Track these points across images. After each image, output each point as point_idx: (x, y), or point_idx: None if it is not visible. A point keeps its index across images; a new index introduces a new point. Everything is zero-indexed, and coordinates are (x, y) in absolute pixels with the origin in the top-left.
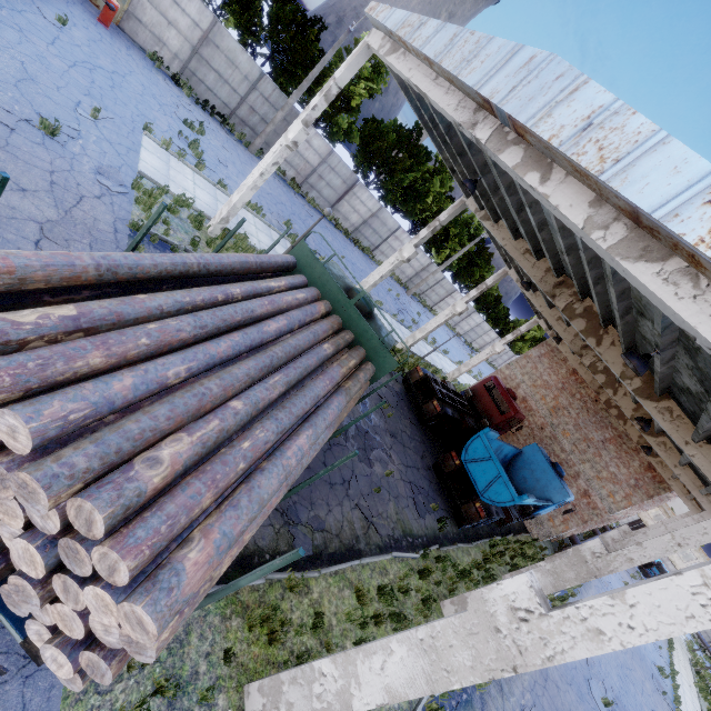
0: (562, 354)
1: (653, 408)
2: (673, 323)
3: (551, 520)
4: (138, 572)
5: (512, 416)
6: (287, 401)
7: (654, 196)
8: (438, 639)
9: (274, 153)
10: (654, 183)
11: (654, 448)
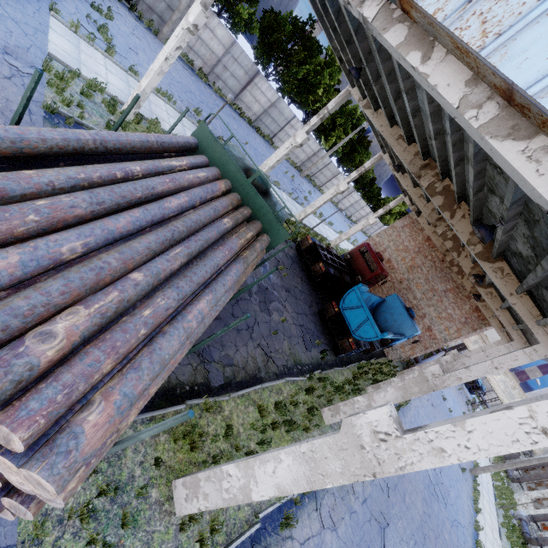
0: (420, 225)
1: (489, 268)
2: (521, 199)
3: (403, 347)
4: (35, 439)
5: (379, 273)
6: (188, 271)
7: (531, 71)
8: (316, 452)
9: (177, 37)
10: (533, 58)
11: (483, 296)
